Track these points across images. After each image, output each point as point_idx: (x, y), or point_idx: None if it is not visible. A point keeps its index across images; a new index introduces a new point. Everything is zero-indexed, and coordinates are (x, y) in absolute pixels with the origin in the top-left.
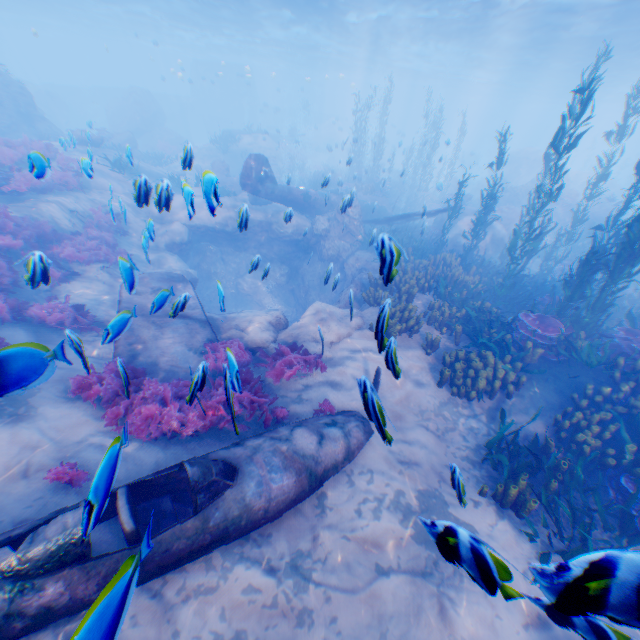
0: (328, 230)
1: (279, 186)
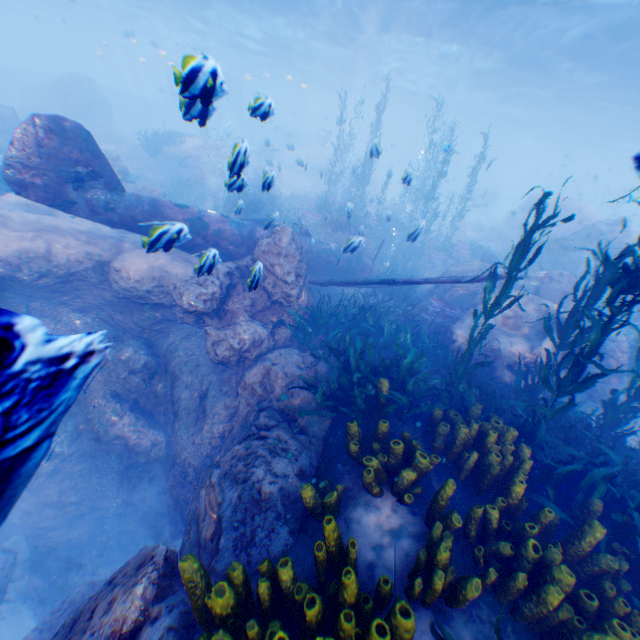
0: (224, 297)
1: (131, 197)
